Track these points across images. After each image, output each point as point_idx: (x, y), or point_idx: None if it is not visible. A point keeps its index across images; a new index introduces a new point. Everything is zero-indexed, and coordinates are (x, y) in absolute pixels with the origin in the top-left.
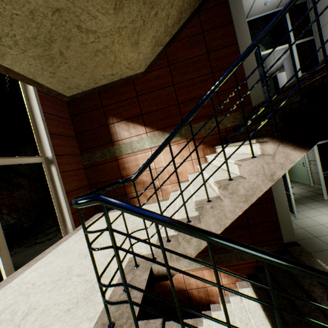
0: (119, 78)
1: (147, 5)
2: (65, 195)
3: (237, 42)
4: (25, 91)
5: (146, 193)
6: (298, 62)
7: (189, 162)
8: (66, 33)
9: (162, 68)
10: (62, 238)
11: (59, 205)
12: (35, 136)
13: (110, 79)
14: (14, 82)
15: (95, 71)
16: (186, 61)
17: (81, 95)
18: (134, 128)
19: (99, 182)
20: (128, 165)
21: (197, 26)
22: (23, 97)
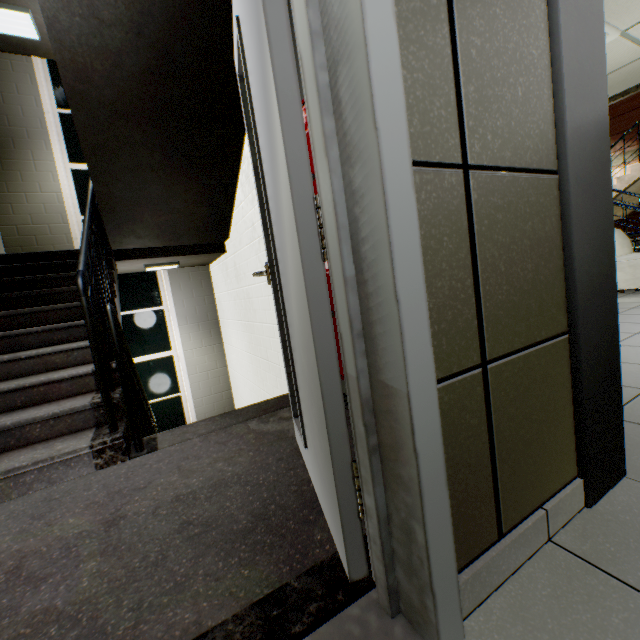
0: None
1: None
2: None
3: None
4: None
5: None
6: None
7: None
8: None
9: None
10: None
11: None
12: None
13: None
14: None
15: None
16: None
17: None
18: None
19: None
20: None
21: None
22: None
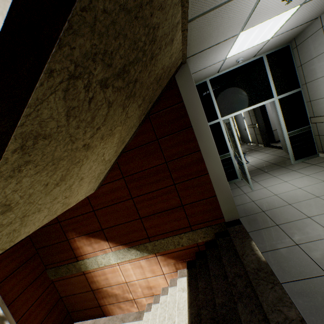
0: None
1: (60, 194)
2: None
3: (200, 148)
4: None
5: (120, 305)
6: (282, 120)
7: (161, 276)
8: None
9: (116, 180)
10: None
11: None
12: None
13: None
14: None
15: None
16: (142, 171)
17: None
18: (96, 243)
19: (70, 294)
20: (97, 278)
21: (150, 131)
22: None
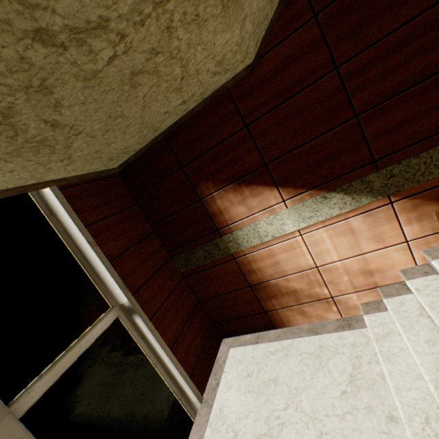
0: (198, 100)
1: None
2: (171, 353)
3: None
4: (42, 201)
5: (303, 309)
6: None
7: (400, 247)
8: (19, 74)
9: (295, 32)
10: (190, 434)
11: (167, 372)
12: (89, 277)
13: (182, 111)
14: (15, 196)
15: (145, 115)
16: None
17: (137, 155)
18: (253, 197)
19: (213, 295)
20: (258, 265)
21: None
22: (43, 215)
